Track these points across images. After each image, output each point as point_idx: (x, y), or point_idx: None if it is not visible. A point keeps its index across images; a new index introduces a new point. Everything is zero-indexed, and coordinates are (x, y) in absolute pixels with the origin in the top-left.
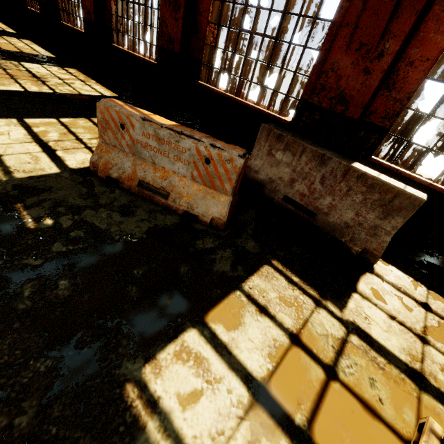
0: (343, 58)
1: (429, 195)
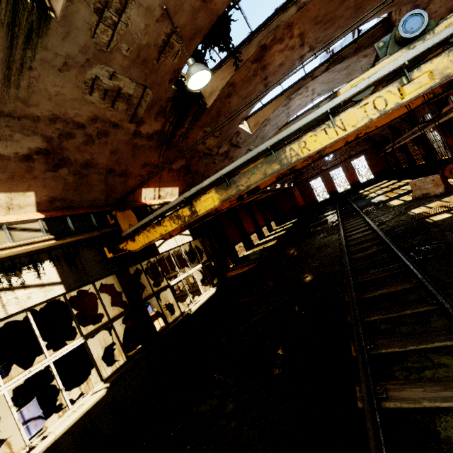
0: None
1: None
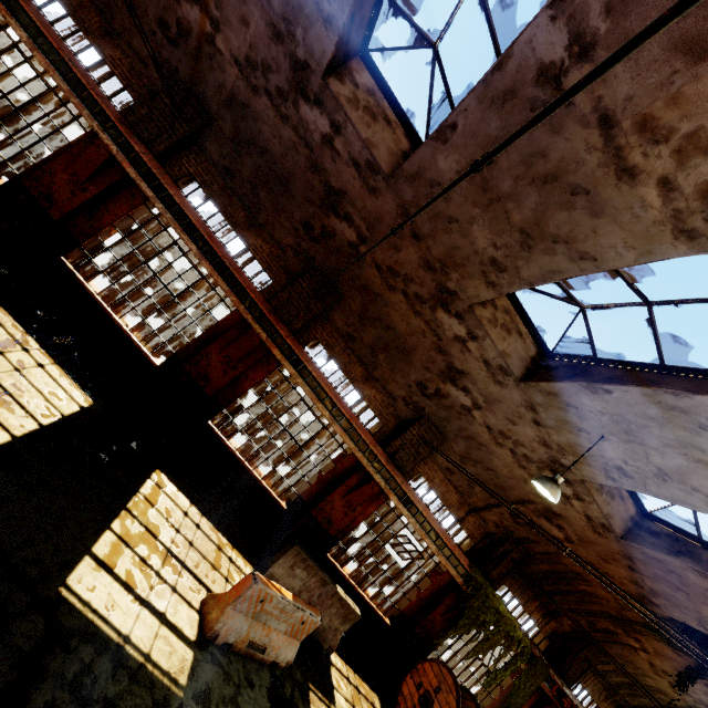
0: (339, 500)
1: (345, 584)
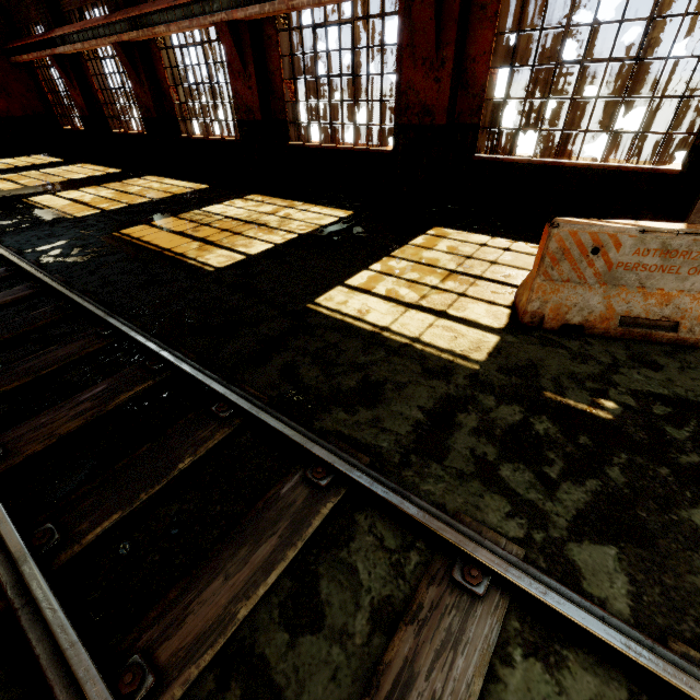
0: None
1: None
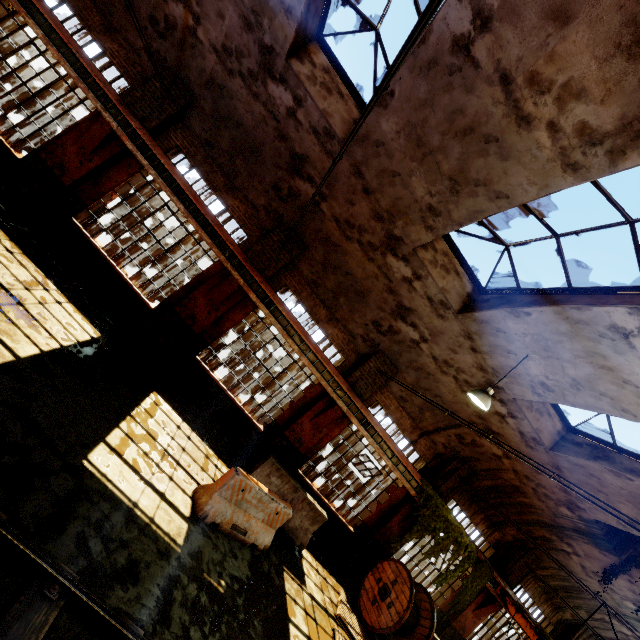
0: (308, 423)
1: (314, 497)
